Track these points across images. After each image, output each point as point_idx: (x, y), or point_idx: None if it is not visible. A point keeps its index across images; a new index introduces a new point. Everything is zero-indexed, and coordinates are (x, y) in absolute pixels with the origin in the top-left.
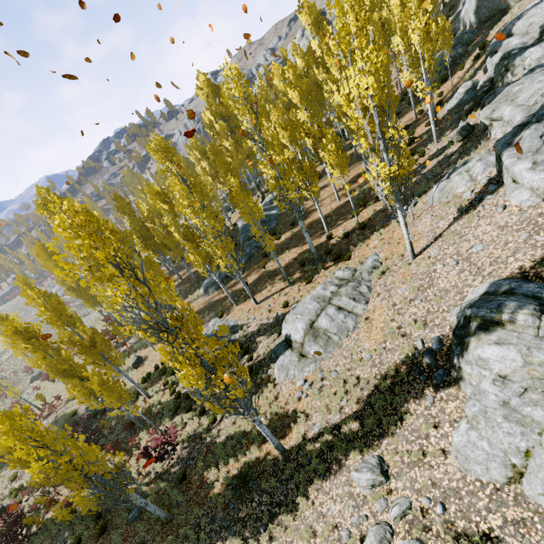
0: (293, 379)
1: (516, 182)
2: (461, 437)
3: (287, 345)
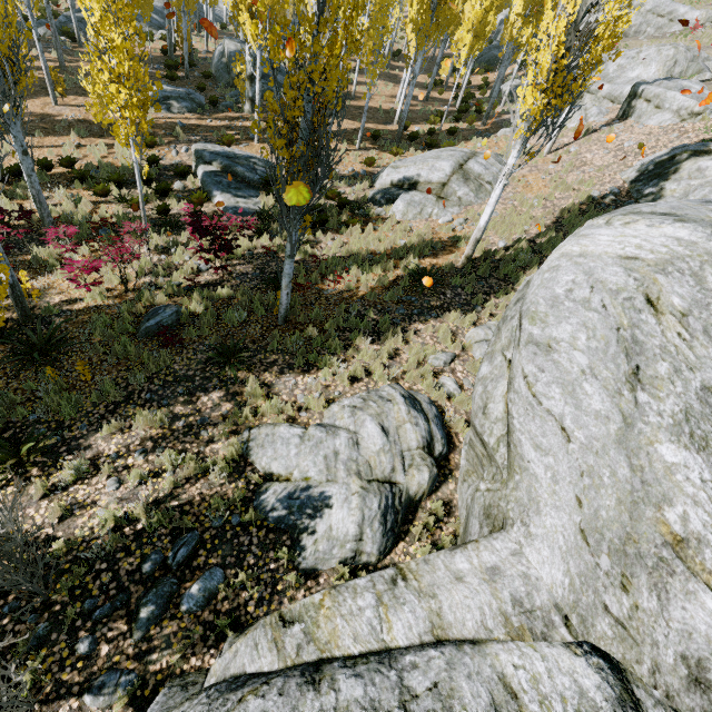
0: (428, 219)
1: (659, 108)
2: None
3: (407, 189)
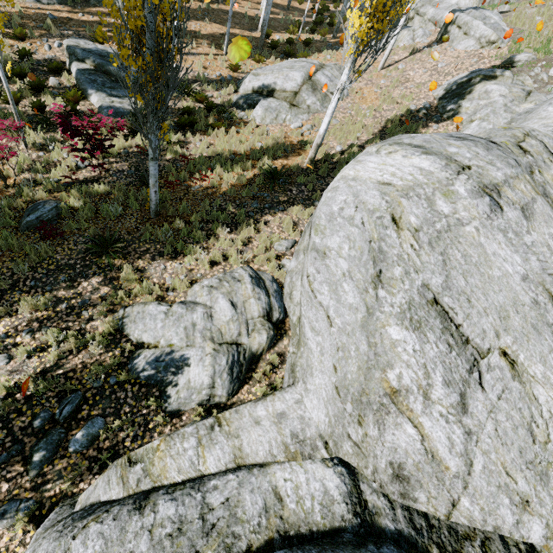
0: (283, 124)
1: (467, 35)
2: (472, 130)
3: (265, 95)
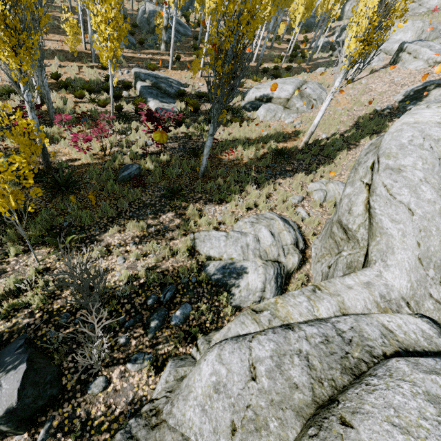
0: (279, 120)
1: (416, 58)
2: None
3: (265, 101)
